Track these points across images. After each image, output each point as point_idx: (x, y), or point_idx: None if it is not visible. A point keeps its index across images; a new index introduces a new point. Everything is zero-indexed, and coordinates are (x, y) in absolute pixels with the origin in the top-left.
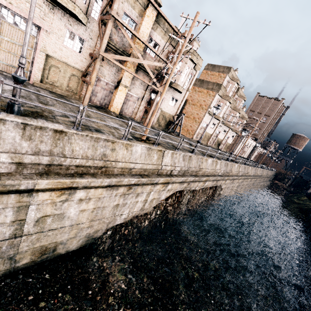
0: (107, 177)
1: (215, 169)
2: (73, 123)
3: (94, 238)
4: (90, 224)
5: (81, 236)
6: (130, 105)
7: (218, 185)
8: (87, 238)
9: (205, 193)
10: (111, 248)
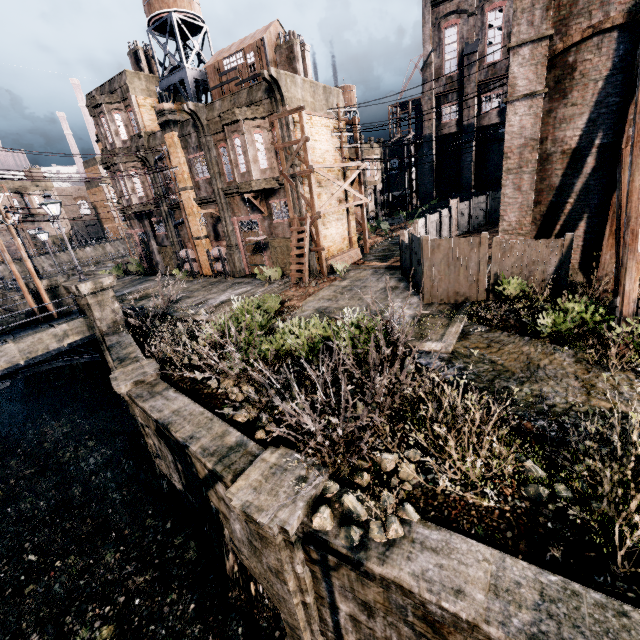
0: None
1: (107, 251)
2: None
3: None
4: None
5: None
6: (16, 249)
7: None
8: None
9: None
10: None
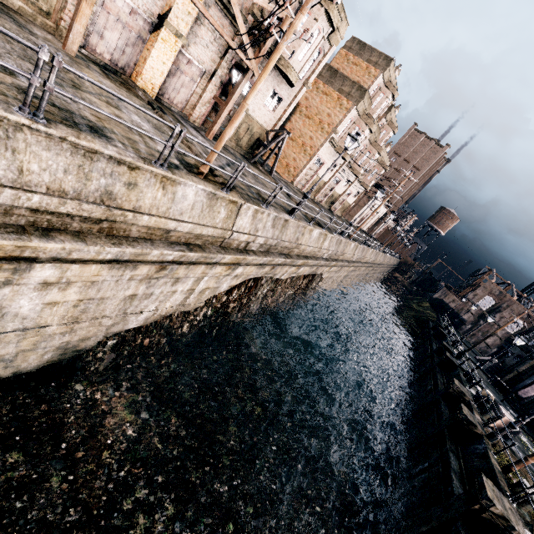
0: (113, 243)
1: (321, 247)
2: (25, 95)
3: (78, 351)
4: (70, 327)
5: (49, 348)
6: (184, 83)
7: (319, 273)
8: (63, 350)
9: (295, 284)
10: (115, 367)
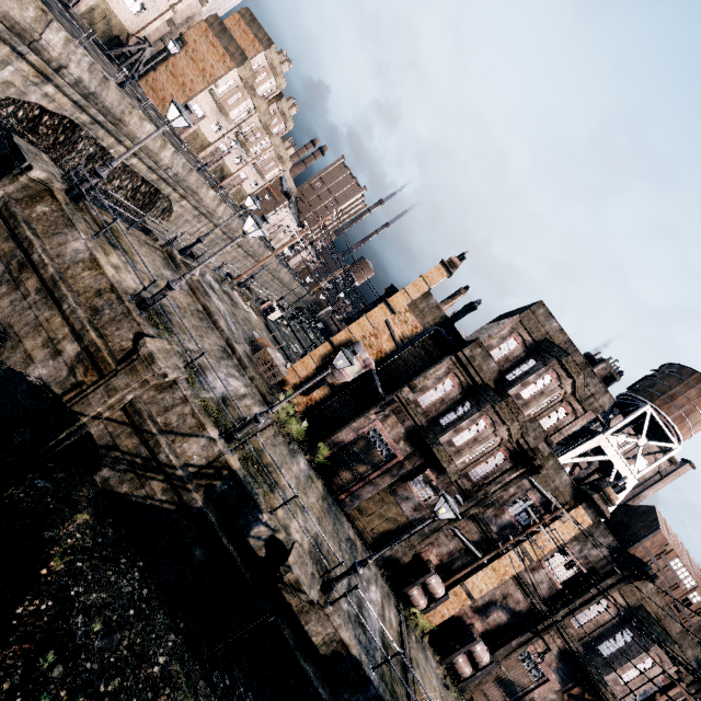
0: None
1: (161, 154)
2: None
3: None
4: None
5: None
6: None
7: (165, 194)
8: None
9: (130, 180)
10: None
